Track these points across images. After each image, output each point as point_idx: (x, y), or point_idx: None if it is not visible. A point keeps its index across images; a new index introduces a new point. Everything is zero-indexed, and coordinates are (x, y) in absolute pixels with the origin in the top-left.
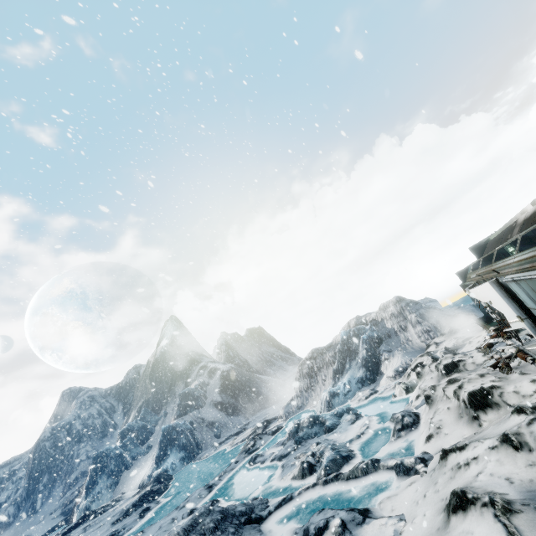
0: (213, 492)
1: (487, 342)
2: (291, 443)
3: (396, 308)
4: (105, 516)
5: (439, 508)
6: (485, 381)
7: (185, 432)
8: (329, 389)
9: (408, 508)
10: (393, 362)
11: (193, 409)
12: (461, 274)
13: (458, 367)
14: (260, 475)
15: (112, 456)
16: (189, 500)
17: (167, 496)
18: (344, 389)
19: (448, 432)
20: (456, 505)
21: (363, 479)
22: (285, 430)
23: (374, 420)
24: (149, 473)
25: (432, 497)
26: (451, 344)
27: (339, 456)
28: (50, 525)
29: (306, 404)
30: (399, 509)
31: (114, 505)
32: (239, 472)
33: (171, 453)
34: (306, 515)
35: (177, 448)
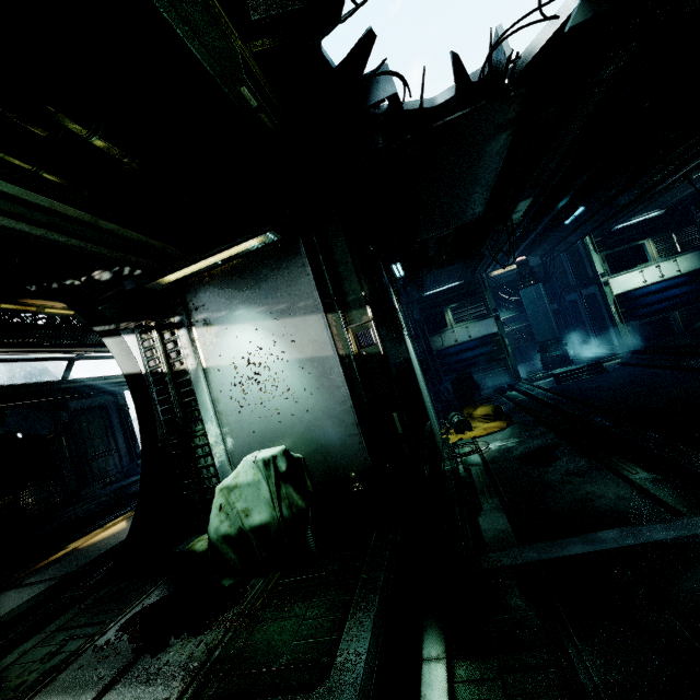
0: None
1: None
2: None
3: None
4: None
5: None
6: None
7: None
8: None
9: None
10: None
11: None
12: None
13: None
14: None
15: None
16: None
17: None
18: None
19: None
20: None
21: None
22: None
23: None
24: None
25: None
26: None
27: None
28: None
29: None
30: None
31: None
32: None
33: None
34: None
35: None
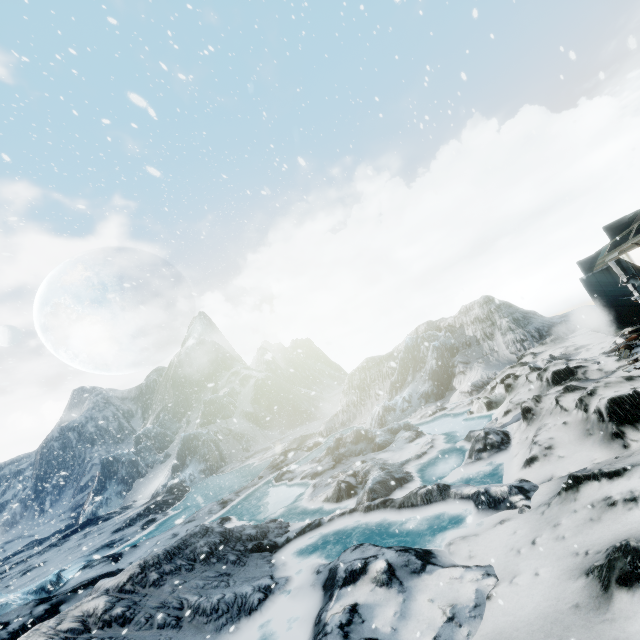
0: (227, 509)
1: (623, 344)
2: (329, 460)
3: (483, 311)
4: (110, 523)
5: (570, 568)
6: (637, 385)
7: (208, 442)
8: (384, 402)
9: (500, 558)
10: (470, 375)
11: (219, 418)
12: (585, 263)
13: (575, 375)
14: (286, 494)
15: (124, 461)
16: (197, 515)
17: (178, 508)
18: (403, 405)
19: (565, 454)
20: (631, 572)
21: (424, 509)
22: (324, 447)
23: (441, 438)
24: (164, 483)
25: (551, 547)
26: (558, 353)
27: (390, 478)
28: (58, 527)
29: (353, 420)
30: (483, 557)
31: (121, 513)
32: (262, 489)
33: (190, 463)
34: (337, 548)
35: (198, 459)
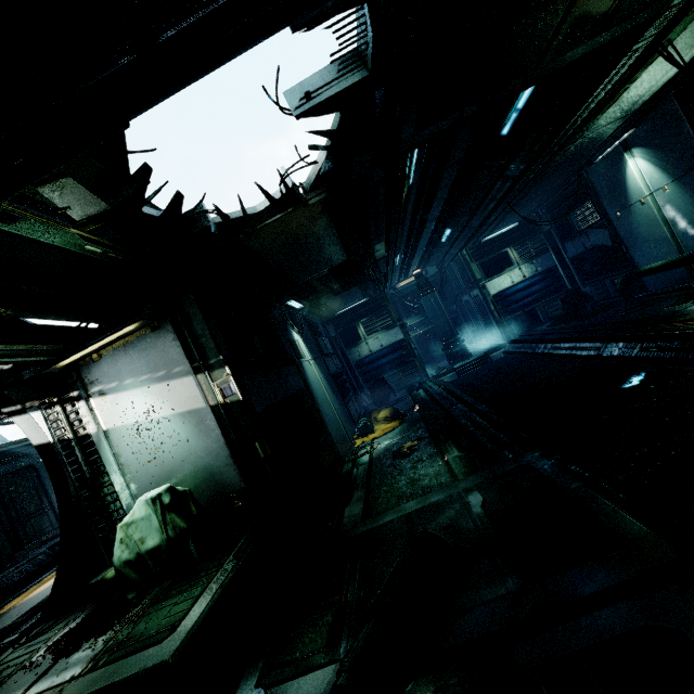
0: None
1: None
2: None
3: None
4: None
5: None
6: None
7: None
8: None
9: None
10: None
11: None
12: None
13: None
14: None
15: None
16: None
17: None
18: None
19: None
20: None
21: None
22: None
23: None
24: None
25: None
26: None
27: None
28: None
29: None
30: None
31: None
32: None
33: None
34: None
35: None
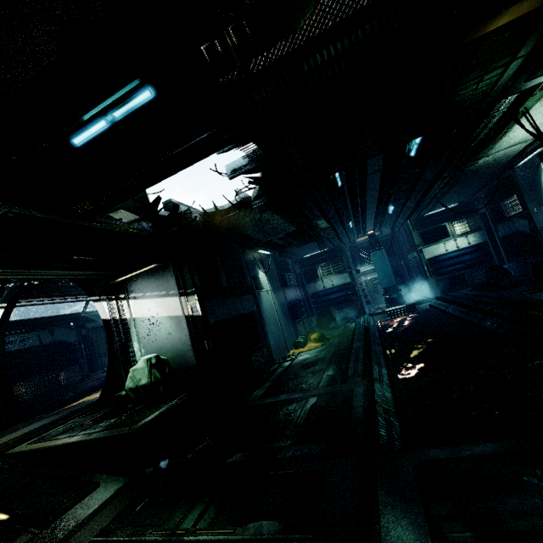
0: None
1: None
2: None
3: None
4: None
5: None
6: None
7: None
8: None
9: None
10: None
11: None
12: None
13: None
14: None
15: None
16: None
17: None
18: None
19: None
20: None
21: None
22: None
23: None
24: None
25: None
26: None
27: None
28: None
29: None
30: None
31: None
32: None
33: None
34: None
35: None
